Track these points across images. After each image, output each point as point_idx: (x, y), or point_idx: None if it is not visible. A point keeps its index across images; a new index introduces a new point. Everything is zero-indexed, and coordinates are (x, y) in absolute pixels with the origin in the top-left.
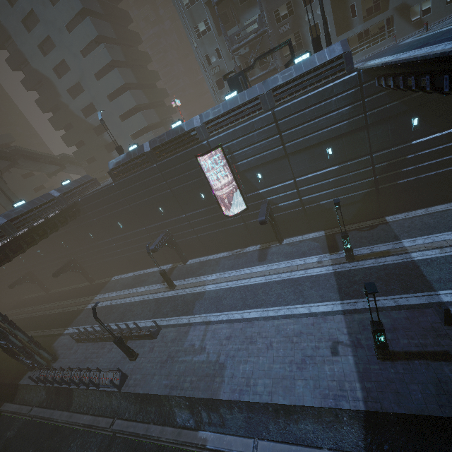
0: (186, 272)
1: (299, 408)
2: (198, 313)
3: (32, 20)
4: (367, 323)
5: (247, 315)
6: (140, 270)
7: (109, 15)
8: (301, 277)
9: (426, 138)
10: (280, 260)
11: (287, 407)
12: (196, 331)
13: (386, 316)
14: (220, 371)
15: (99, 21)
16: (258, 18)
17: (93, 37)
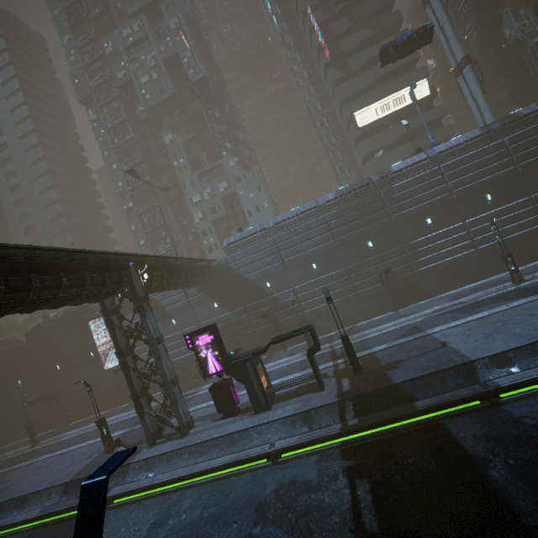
0: (60, 431)
1: (32, 495)
2: (33, 458)
3: (32, 230)
4: (127, 436)
5: (66, 450)
6: (25, 438)
7: (92, 229)
8: (128, 418)
9: (224, 314)
10: (131, 409)
11: (25, 498)
12: (17, 471)
13: (141, 430)
14: (4, 490)
15: (80, 233)
16: (170, 241)
17: (70, 242)
